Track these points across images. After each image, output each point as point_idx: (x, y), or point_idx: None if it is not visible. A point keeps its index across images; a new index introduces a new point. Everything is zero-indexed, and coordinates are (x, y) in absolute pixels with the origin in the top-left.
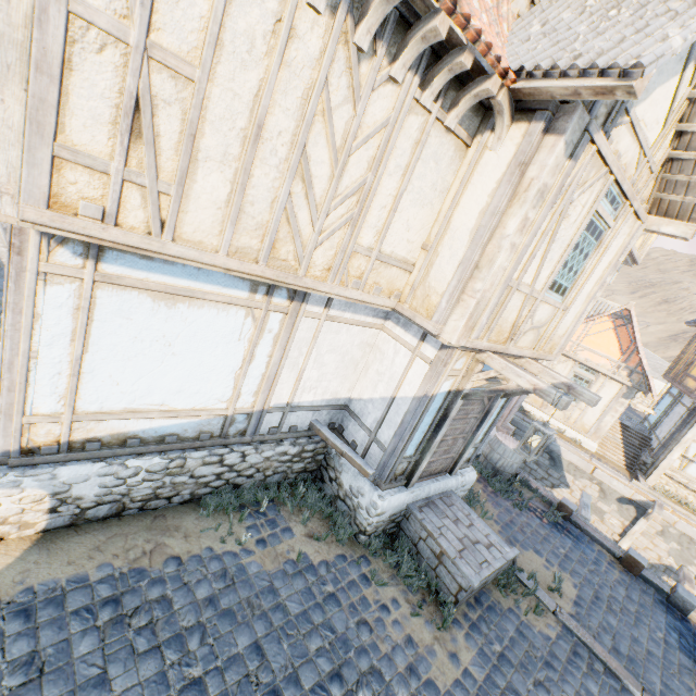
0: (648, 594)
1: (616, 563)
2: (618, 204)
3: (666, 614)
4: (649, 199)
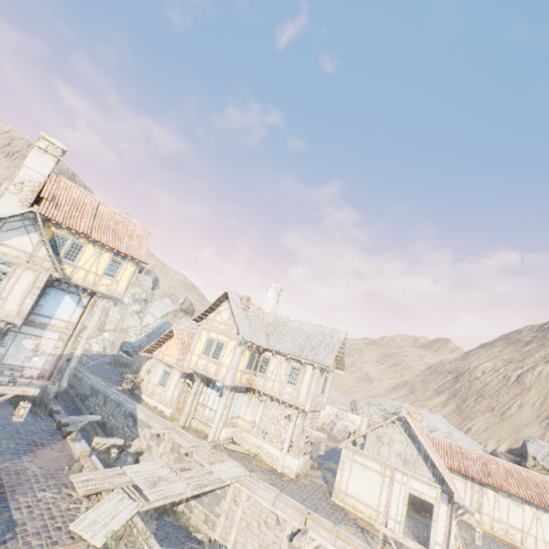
0: (53, 433)
1: (53, 426)
2: (11, 265)
3: (48, 436)
4: (53, 267)
